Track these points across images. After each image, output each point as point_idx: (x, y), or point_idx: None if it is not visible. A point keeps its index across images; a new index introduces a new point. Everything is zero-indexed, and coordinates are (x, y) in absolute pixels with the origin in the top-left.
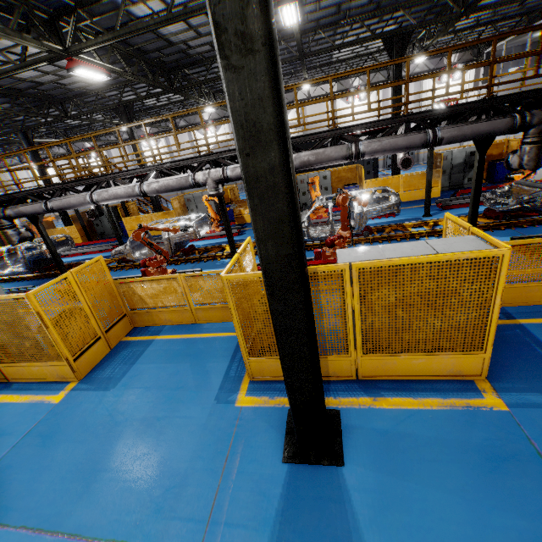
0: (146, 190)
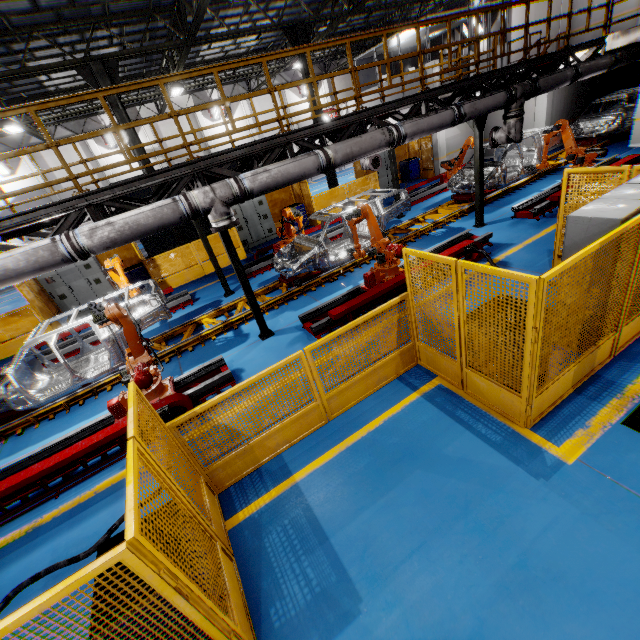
0: (85, 244)
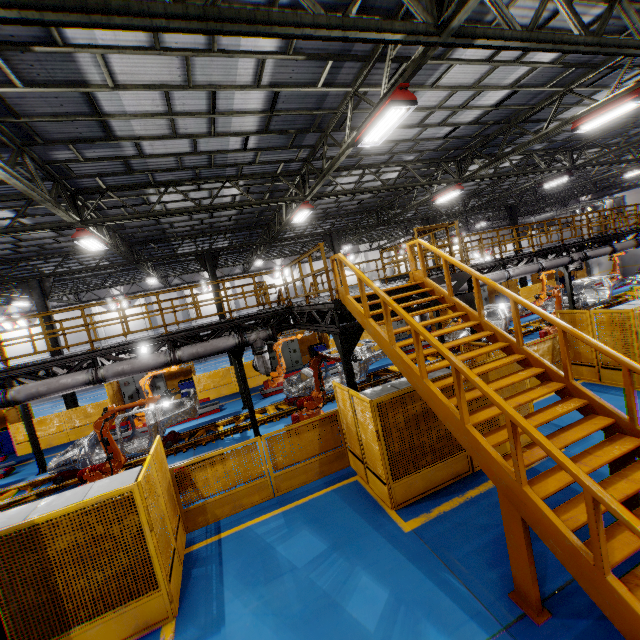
0: (544, 266)
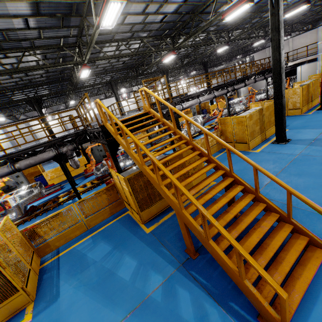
0: (216, 95)
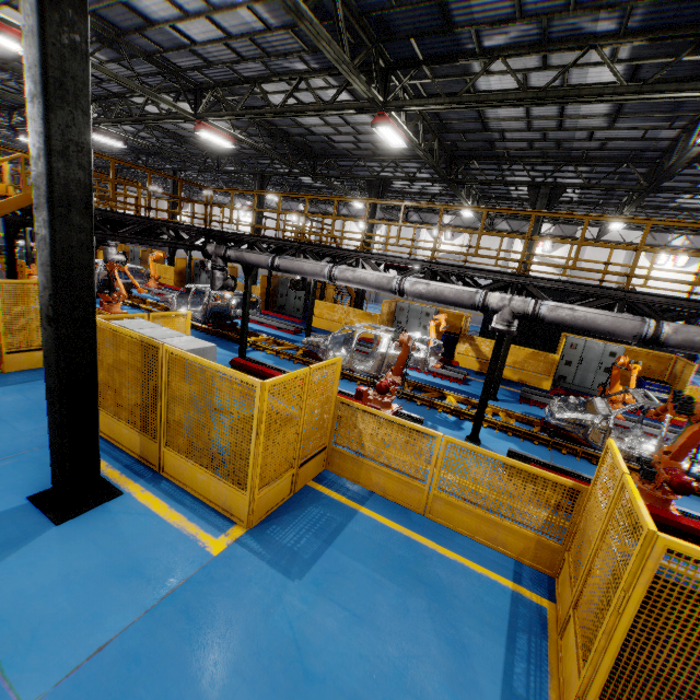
0: (406, 288)
